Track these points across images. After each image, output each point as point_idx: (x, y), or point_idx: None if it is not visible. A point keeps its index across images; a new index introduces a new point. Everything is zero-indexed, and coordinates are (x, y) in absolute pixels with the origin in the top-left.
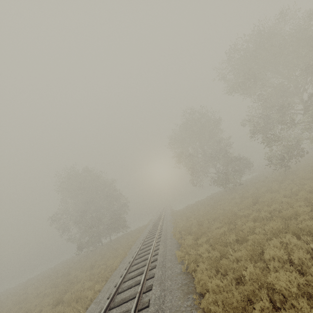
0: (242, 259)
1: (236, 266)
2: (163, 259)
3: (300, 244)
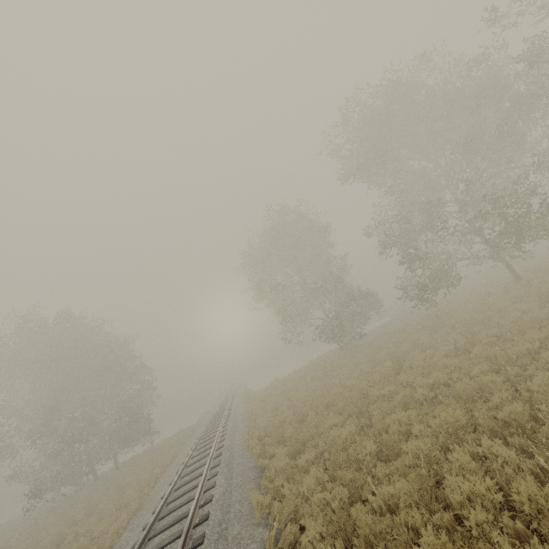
0: (400, 505)
1: (390, 524)
2: (223, 514)
3: (514, 457)
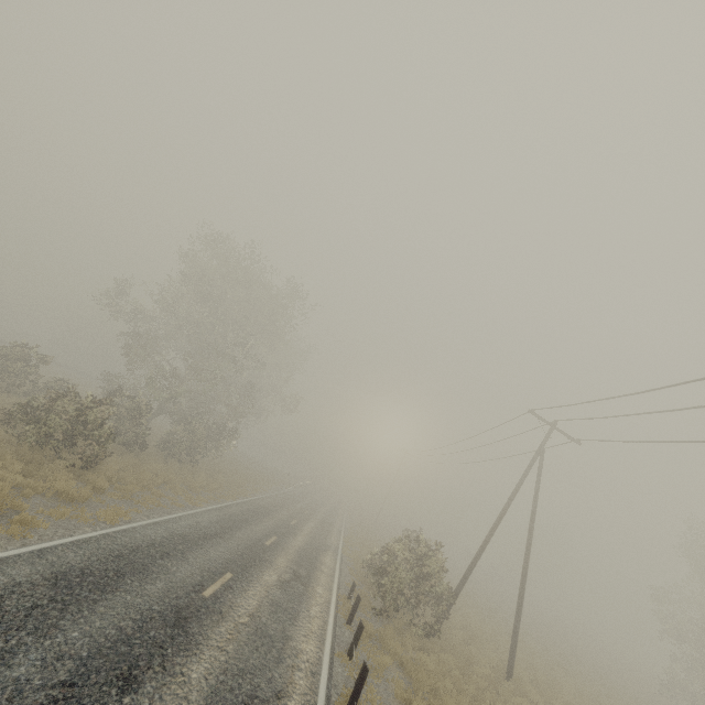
0: None
1: None
2: None
3: None
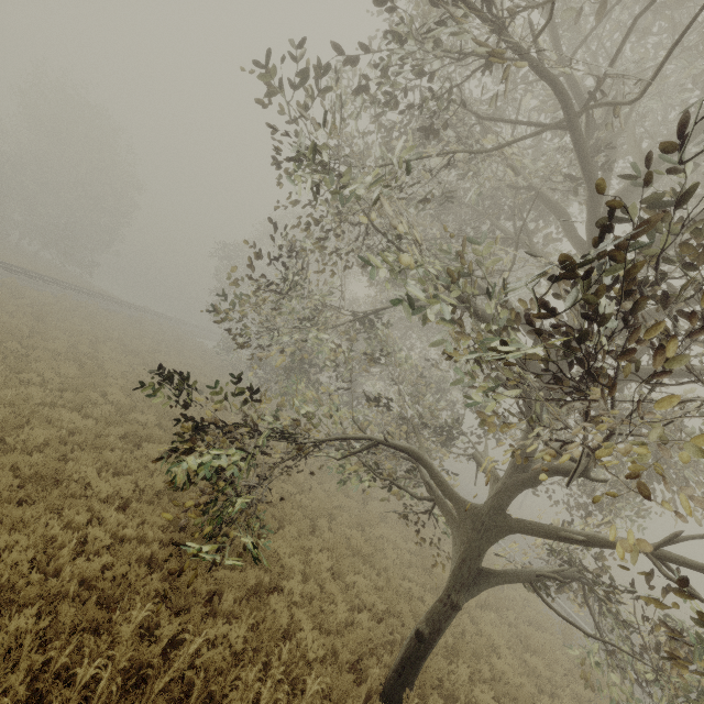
0: None
1: None
2: None
3: None
